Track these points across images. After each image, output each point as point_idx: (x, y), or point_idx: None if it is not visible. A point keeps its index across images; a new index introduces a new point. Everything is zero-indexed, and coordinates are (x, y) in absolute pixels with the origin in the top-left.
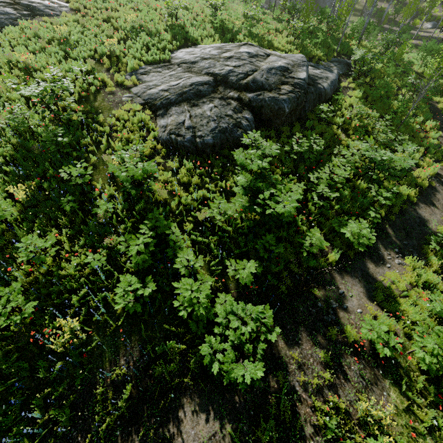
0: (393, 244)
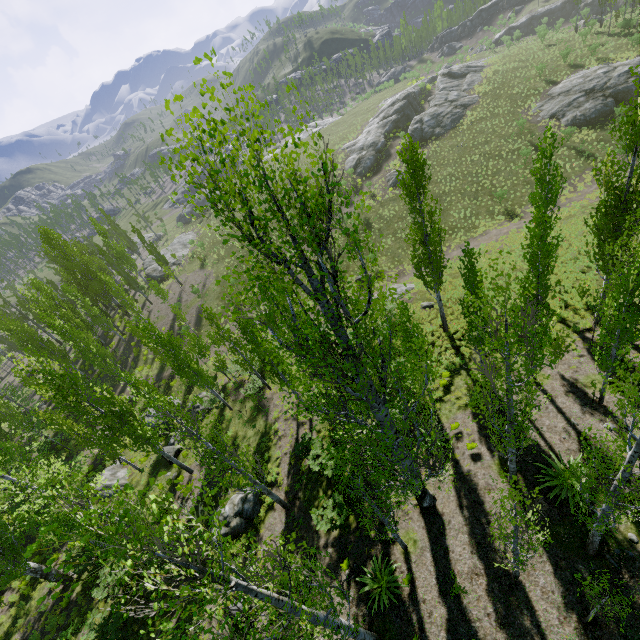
0: None
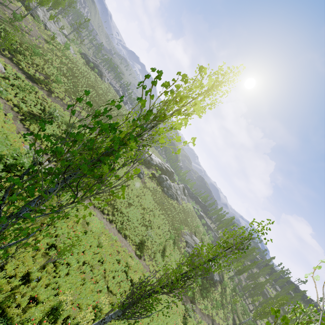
0: (209, 321)
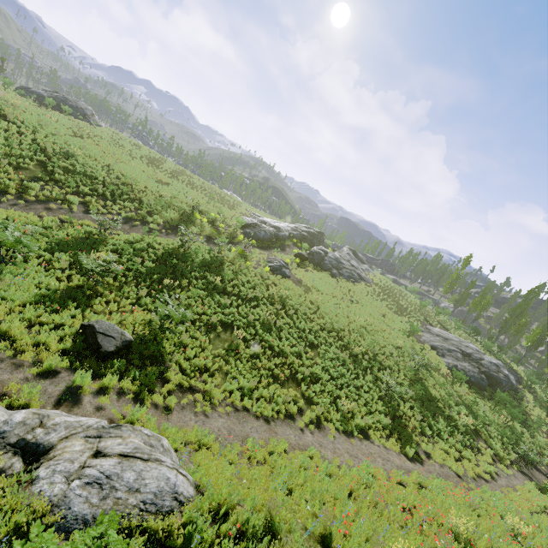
0: None
